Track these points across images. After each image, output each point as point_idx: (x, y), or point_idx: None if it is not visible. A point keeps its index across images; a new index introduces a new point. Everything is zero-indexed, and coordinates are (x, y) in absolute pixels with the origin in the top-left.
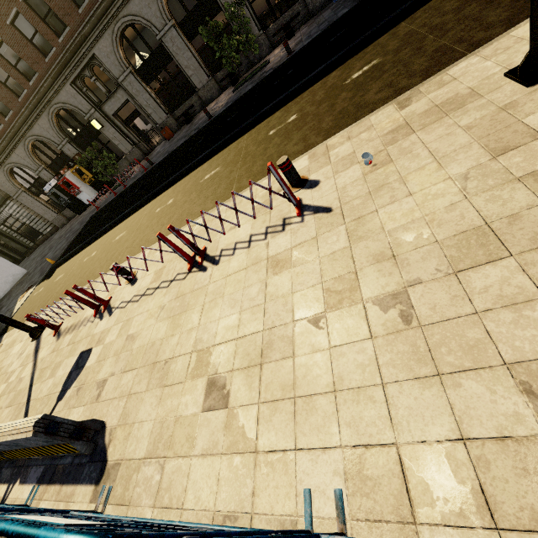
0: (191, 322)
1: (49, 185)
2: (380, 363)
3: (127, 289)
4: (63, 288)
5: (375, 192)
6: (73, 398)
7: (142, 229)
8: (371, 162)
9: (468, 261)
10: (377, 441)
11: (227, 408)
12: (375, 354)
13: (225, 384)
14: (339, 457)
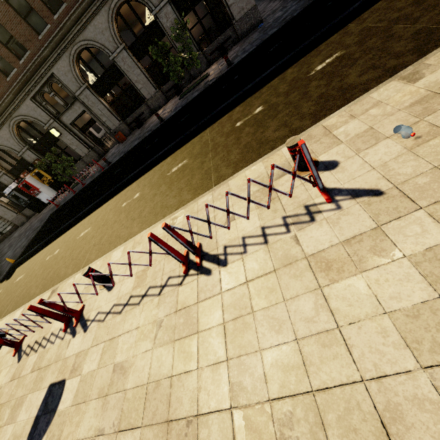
0: (212, 351)
1: (9, 188)
2: None
3: (103, 296)
4: (24, 291)
5: None
6: None
7: (109, 224)
8: (414, 134)
9: None
10: None
11: None
12: None
13: None
14: None
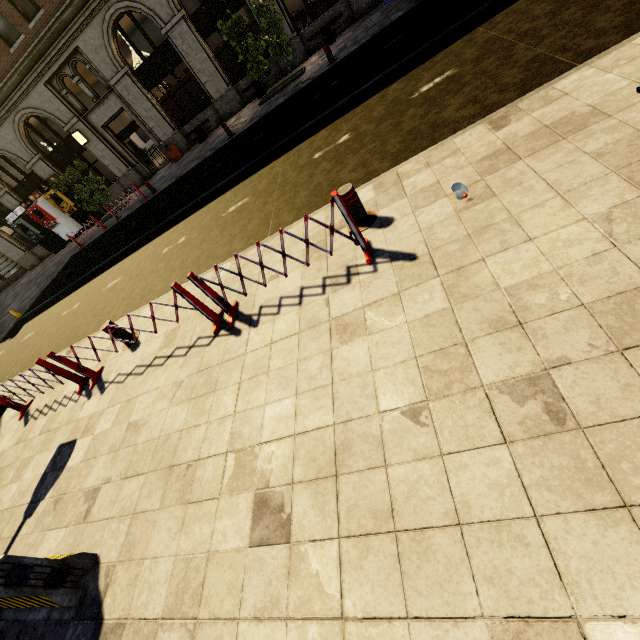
0: (223, 407)
1: (13, 214)
2: (526, 483)
3: (125, 356)
4: (33, 352)
5: (477, 235)
6: (49, 515)
7: (144, 274)
8: (467, 196)
9: (637, 334)
10: (543, 612)
11: (289, 544)
12: (515, 468)
13: (283, 504)
14: (482, 636)
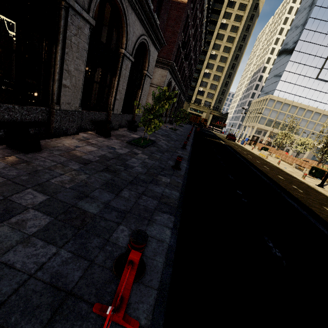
0: None
1: None
2: None
3: None
4: None
5: None
6: None
7: None
8: None
9: None
10: None
11: None
12: None
13: None
14: None
